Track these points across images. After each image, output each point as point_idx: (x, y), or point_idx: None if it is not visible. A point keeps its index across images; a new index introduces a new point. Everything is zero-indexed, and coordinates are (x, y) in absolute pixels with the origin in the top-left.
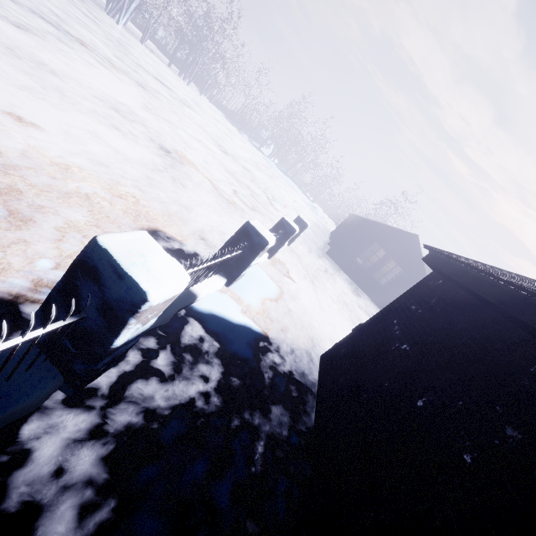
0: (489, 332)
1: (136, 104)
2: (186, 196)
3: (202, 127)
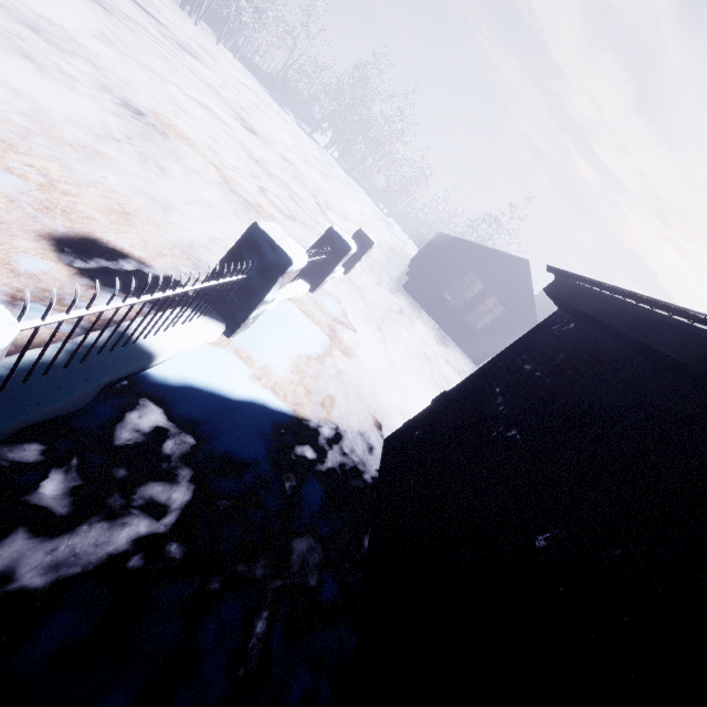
0: (667, 415)
1: (82, 29)
2: (166, 186)
3: (214, 89)
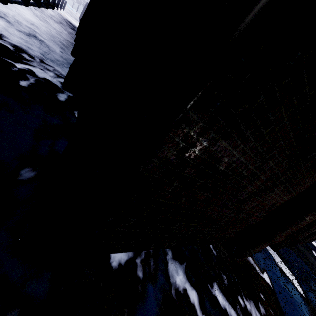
0: None
1: None
2: None
3: None
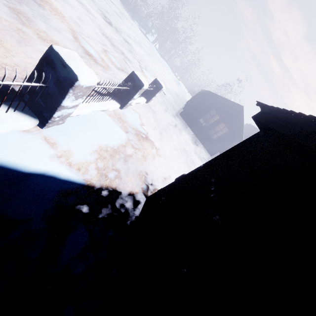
0: None
1: None
2: (28, 31)
3: None
